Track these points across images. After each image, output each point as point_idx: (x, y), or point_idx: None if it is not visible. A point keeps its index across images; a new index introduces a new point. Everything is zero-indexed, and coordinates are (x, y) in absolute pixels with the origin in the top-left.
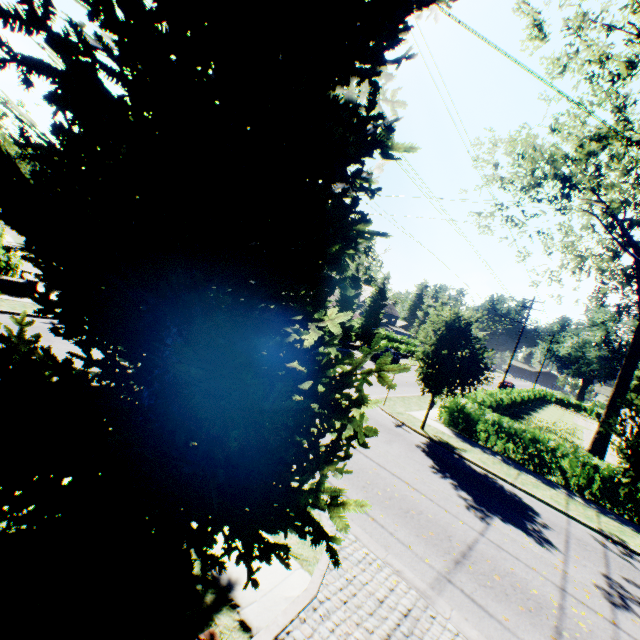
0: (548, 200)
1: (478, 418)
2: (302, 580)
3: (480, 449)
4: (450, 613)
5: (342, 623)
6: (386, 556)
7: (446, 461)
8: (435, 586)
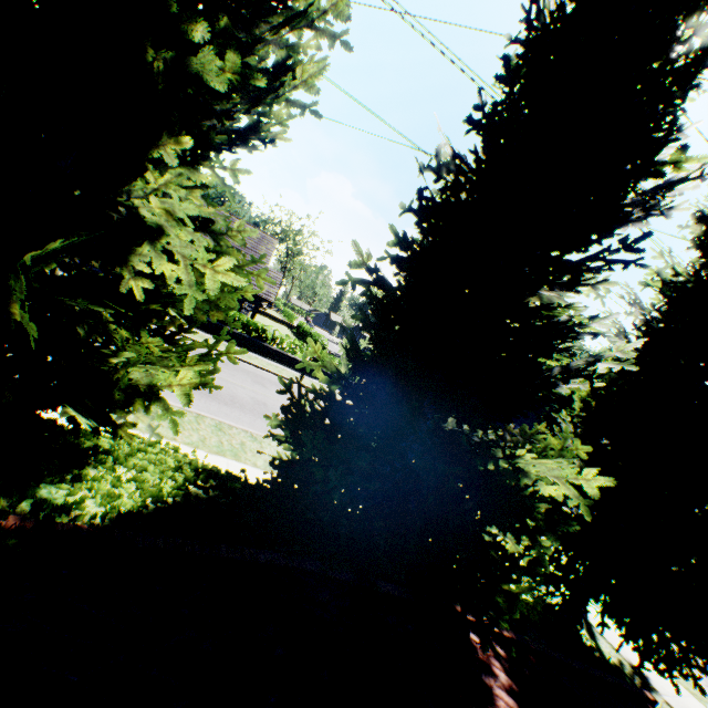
0: None
1: None
2: (699, 705)
3: None
4: None
5: None
6: None
7: None
8: None
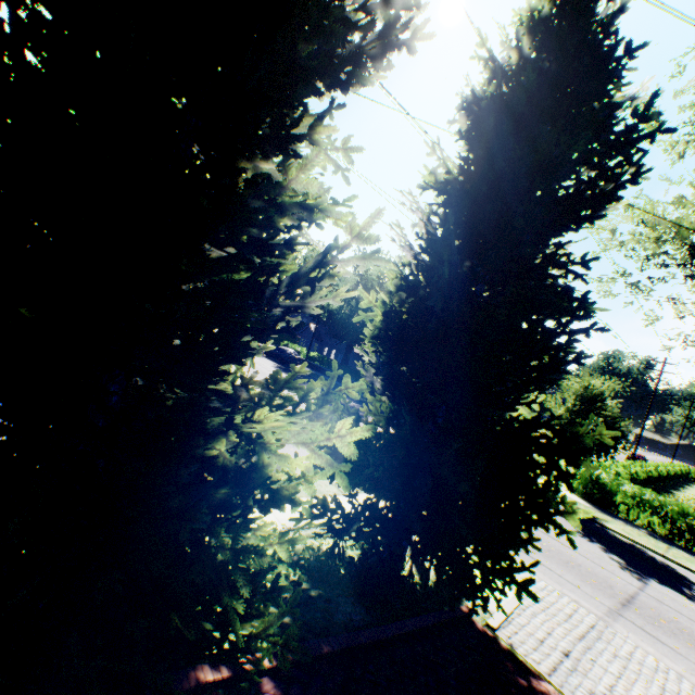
0: (675, 265)
1: (615, 489)
2: (507, 591)
3: (621, 521)
4: (627, 634)
5: (546, 621)
6: (561, 589)
7: (589, 528)
8: (609, 615)
